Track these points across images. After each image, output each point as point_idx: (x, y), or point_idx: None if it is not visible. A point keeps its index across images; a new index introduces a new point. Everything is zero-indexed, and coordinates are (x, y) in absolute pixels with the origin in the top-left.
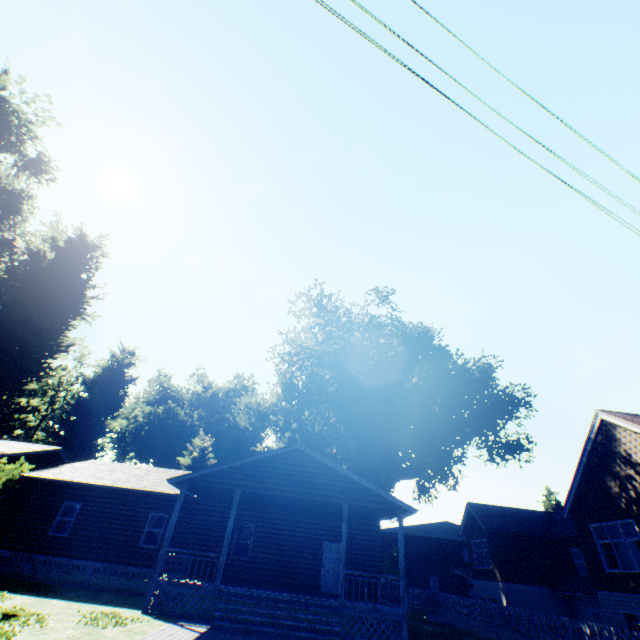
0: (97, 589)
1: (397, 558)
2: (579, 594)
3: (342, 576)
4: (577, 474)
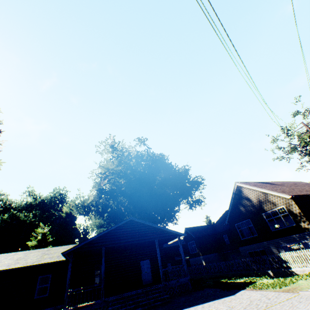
0: None
1: None
2: (228, 251)
3: (162, 273)
4: (230, 207)
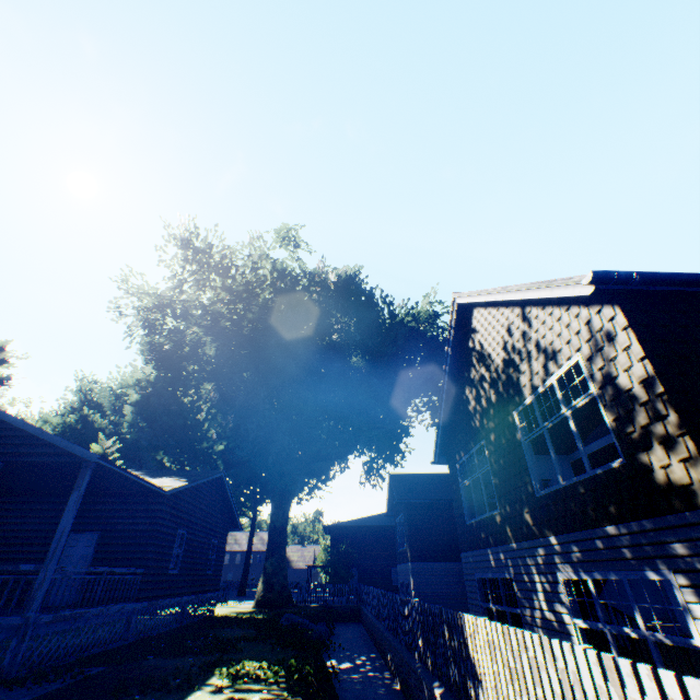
0: None
1: (346, 553)
2: None
3: None
4: (443, 397)
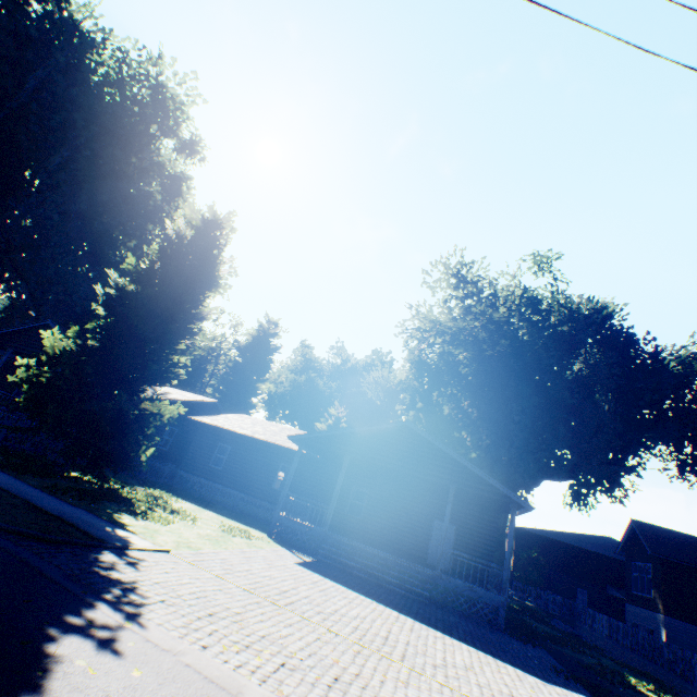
0: (242, 513)
1: (536, 560)
2: None
3: (440, 551)
4: None
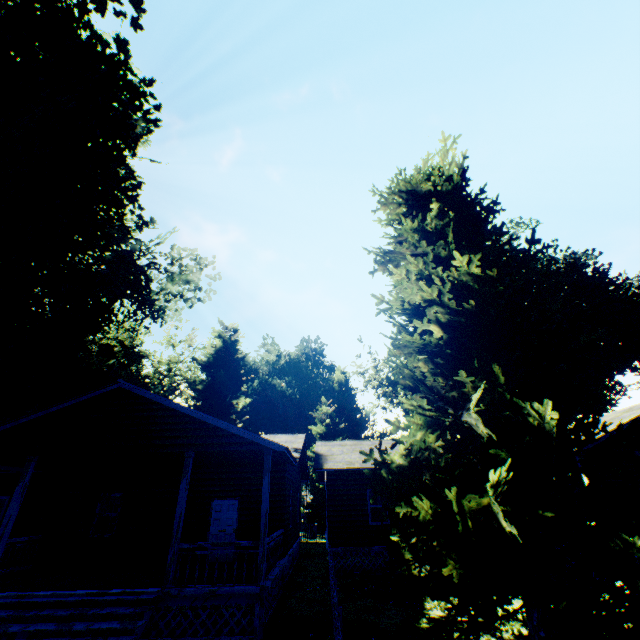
0: None
1: None
2: None
3: None
4: None
